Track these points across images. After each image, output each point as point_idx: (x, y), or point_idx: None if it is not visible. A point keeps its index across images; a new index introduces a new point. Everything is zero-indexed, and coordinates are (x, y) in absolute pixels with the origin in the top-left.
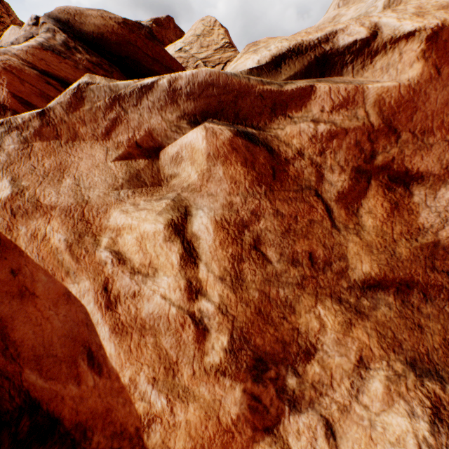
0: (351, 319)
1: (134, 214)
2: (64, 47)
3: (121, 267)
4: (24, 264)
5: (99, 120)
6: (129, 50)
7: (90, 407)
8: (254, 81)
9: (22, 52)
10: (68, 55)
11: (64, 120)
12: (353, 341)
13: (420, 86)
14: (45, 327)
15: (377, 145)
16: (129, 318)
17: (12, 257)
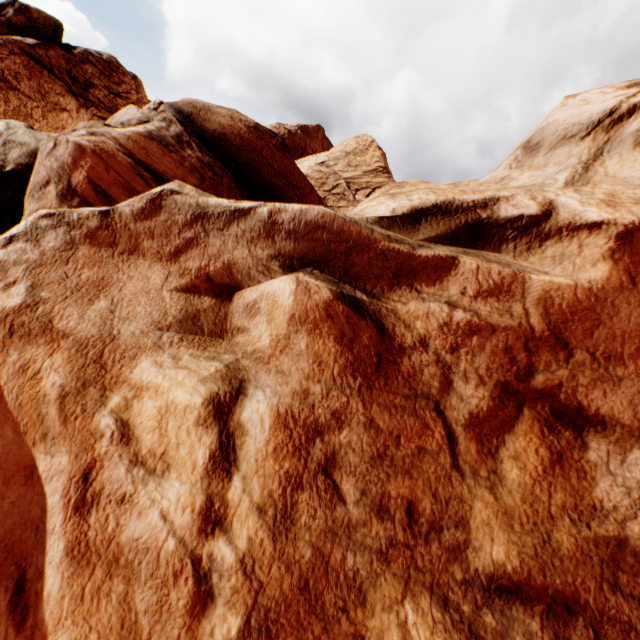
0: None
1: (169, 371)
2: (176, 140)
3: (120, 448)
4: None
5: (171, 236)
6: (251, 156)
7: None
8: (379, 234)
9: (124, 137)
10: (177, 148)
11: (129, 226)
12: None
13: (606, 293)
14: None
15: (537, 358)
16: (101, 536)
17: None
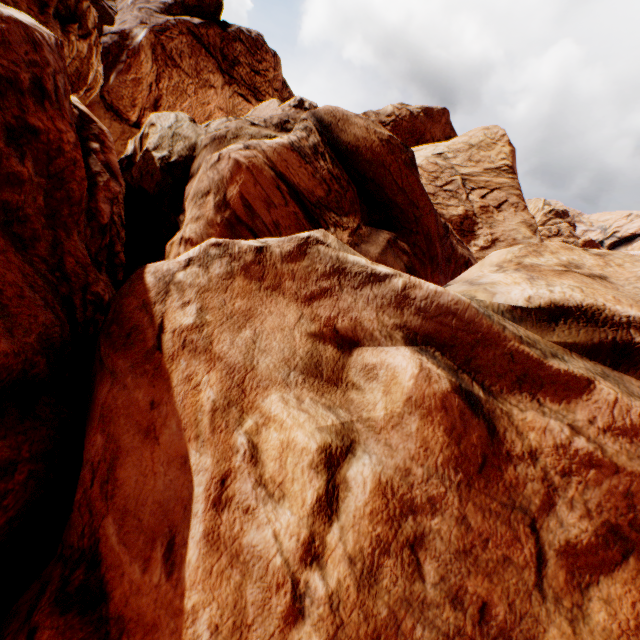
0: None
1: (293, 410)
2: (312, 150)
3: (249, 466)
4: (166, 401)
5: (309, 281)
6: (378, 172)
7: (140, 606)
8: (510, 332)
9: (271, 150)
10: (312, 159)
11: (276, 266)
12: None
13: None
14: (148, 482)
15: None
16: (229, 533)
17: (159, 388)
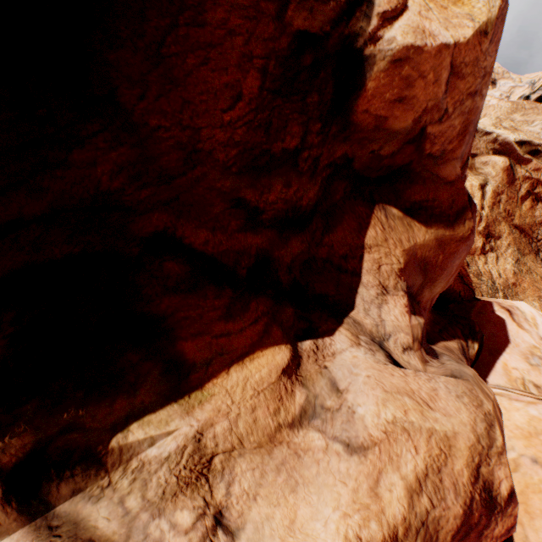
0: (509, 233)
1: (469, 177)
2: None
3: None
4: None
5: None
6: None
7: None
8: (518, 149)
9: None
10: None
11: None
12: (508, 238)
13: None
14: None
15: (537, 186)
16: None
17: None
